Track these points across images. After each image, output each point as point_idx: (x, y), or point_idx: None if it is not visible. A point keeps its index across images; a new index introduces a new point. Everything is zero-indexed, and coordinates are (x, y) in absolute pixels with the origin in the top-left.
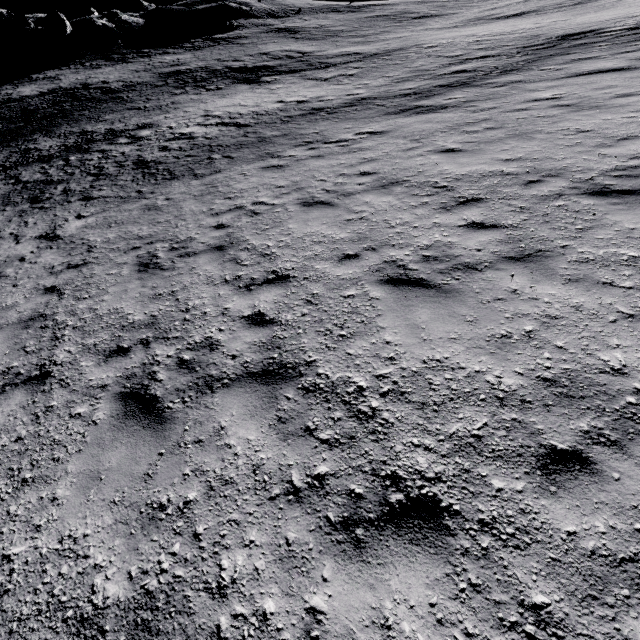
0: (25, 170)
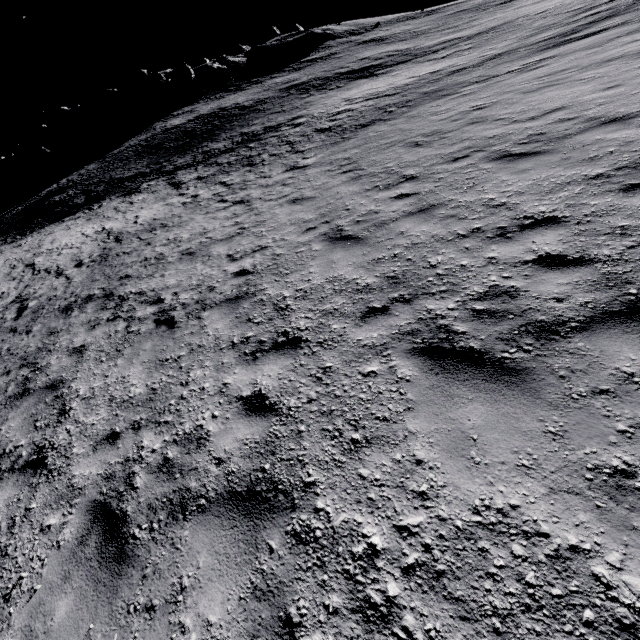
0: (218, 159)
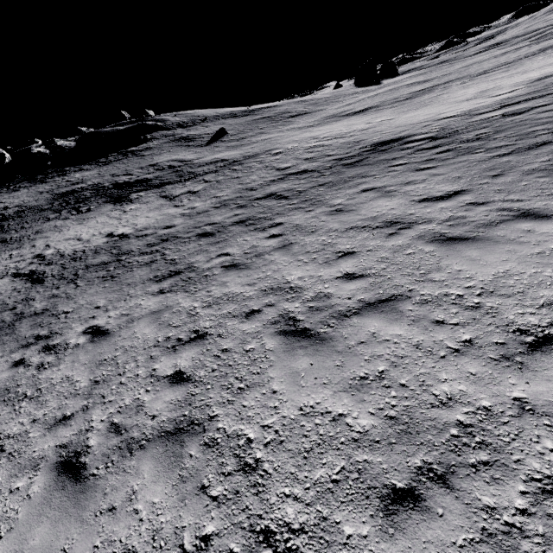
0: None
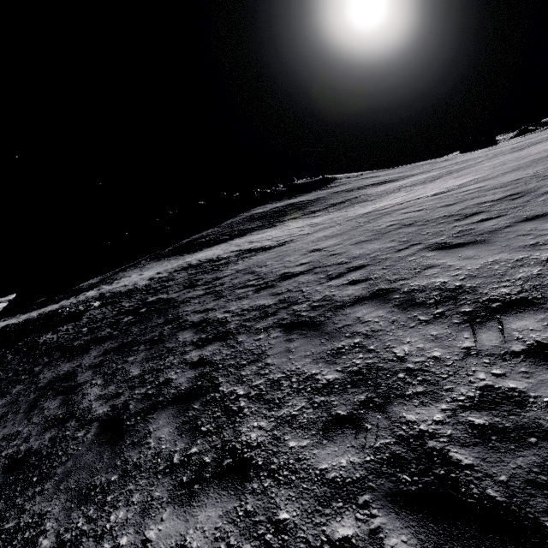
0: (327, 209)
